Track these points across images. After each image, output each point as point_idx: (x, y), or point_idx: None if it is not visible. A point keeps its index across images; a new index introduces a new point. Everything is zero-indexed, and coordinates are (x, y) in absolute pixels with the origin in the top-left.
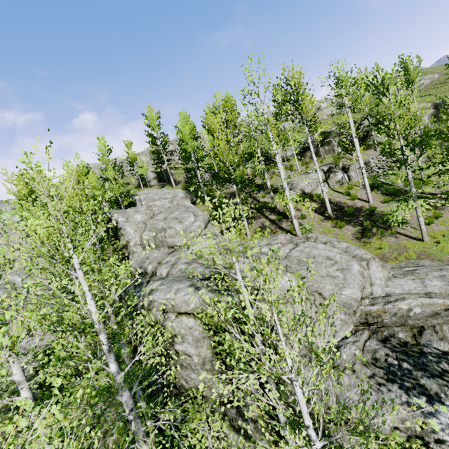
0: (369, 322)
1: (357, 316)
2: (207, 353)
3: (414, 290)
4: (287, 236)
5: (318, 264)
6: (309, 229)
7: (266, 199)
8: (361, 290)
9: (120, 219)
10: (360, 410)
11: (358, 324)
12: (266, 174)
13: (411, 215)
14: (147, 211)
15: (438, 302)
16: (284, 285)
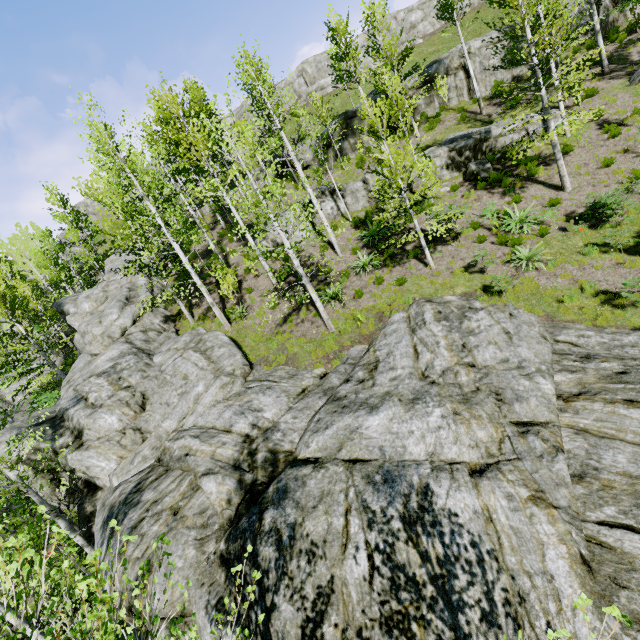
0: (160, 458)
1: (160, 451)
2: (44, 490)
3: (209, 422)
4: (188, 338)
5: (169, 387)
6: (240, 313)
7: (236, 257)
8: (180, 421)
9: (71, 309)
10: (53, 552)
11: (157, 459)
12: (205, 234)
13: (342, 287)
14: (100, 294)
15: (191, 444)
16: (102, 425)
